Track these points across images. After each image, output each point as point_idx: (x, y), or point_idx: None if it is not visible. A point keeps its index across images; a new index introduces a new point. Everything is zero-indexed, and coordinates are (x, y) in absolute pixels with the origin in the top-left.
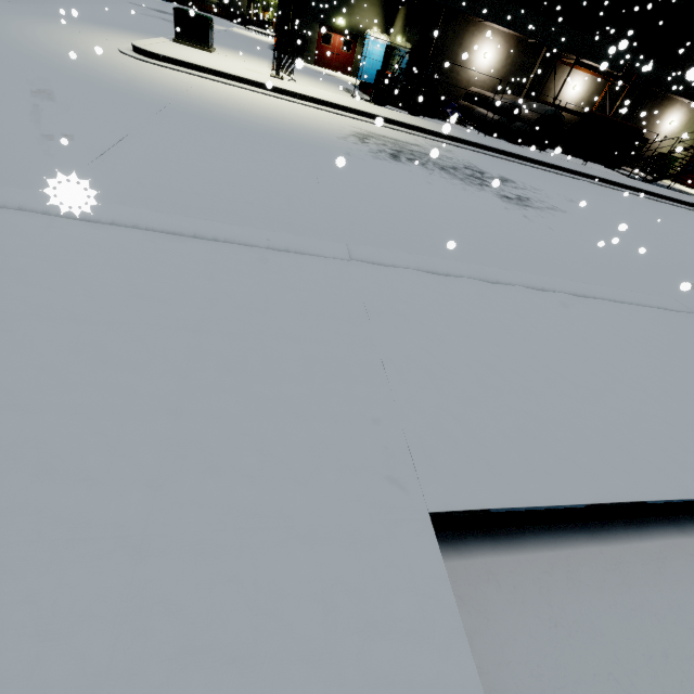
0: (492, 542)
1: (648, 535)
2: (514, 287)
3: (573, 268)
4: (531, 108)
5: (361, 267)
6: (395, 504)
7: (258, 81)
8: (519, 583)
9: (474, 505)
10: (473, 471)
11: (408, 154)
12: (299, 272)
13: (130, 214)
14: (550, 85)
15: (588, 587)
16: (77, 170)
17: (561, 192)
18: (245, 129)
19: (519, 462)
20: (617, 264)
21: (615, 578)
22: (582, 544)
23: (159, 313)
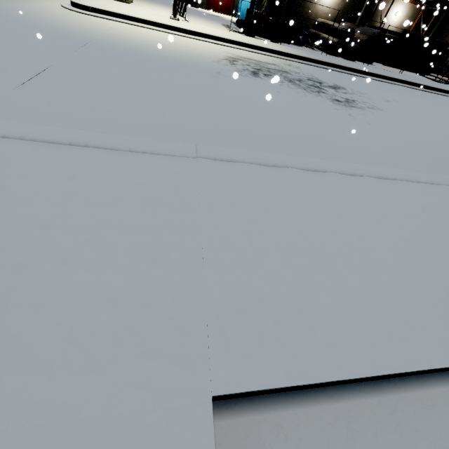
0: (286, 397)
1: (423, 383)
2: (329, 174)
3: (382, 154)
4: (362, 32)
5: (204, 163)
6: (180, 389)
7: (159, 22)
8: (304, 436)
9: (256, 386)
10: (262, 349)
11: (265, 71)
12: (150, 170)
13: (19, 128)
14: (378, 13)
15: (364, 436)
16: (2, 95)
17: (380, 95)
18: (143, 58)
19: (307, 337)
20: (418, 149)
21: (389, 426)
22: (364, 395)
23: (18, 212)
